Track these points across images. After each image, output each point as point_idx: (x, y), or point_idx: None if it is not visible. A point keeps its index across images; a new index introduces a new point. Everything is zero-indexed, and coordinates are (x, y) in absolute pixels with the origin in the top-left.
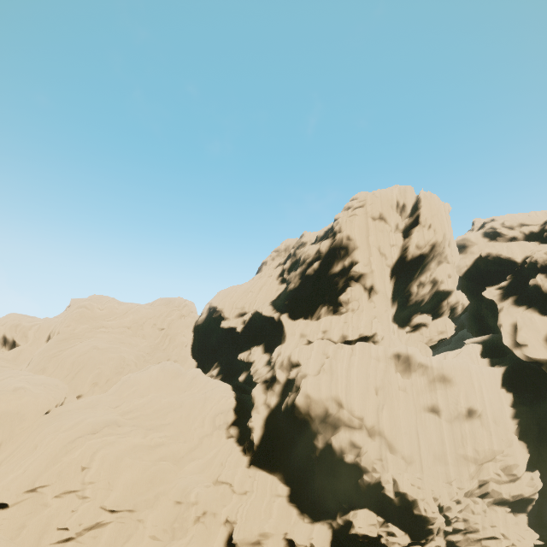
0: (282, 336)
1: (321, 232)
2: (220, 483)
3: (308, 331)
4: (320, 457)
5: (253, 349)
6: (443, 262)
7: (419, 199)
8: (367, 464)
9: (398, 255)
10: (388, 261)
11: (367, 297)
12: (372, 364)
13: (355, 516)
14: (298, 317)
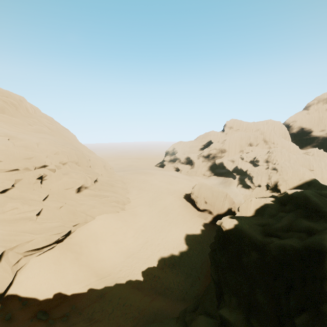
0: None
1: None
2: None
3: None
4: None
5: None
6: None
7: None
8: None
9: None
10: None
11: None
12: None
13: None
14: None
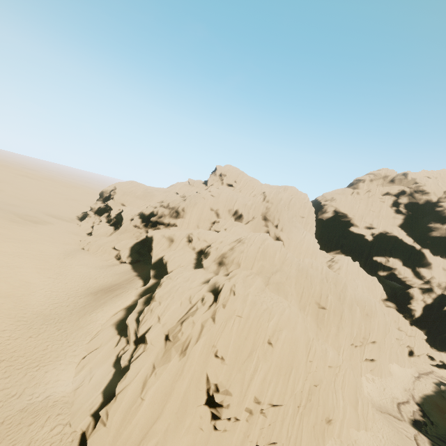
0: (425, 263)
1: None
2: (401, 330)
3: None
4: None
5: (392, 260)
6: None
7: None
8: None
9: None
10: None
11: None
12: None
13: None
14: (434, 254)
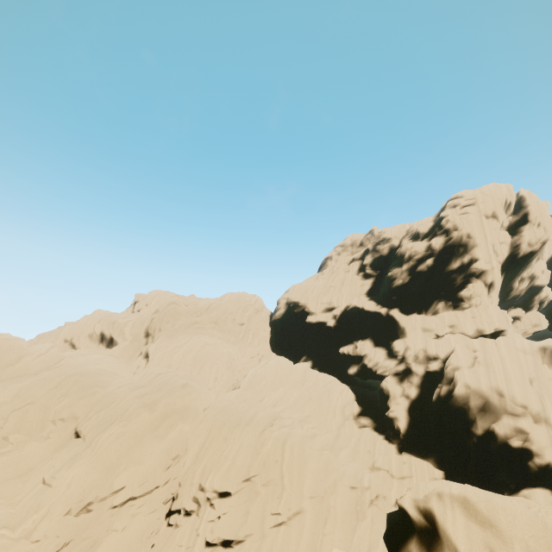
0: (398, 330)
1: (425, 229)
2: (378, 469)
3: (434, 325)
4: (478, 443)
5: (360, 344)
6: (539, 259)
7: (522, 197)
8: (539, 448)
9: (508, 252)
10: (499, 258)
11: (487, 293)
12: (521, 357)
13: (532, 494)
14: (409, 312)
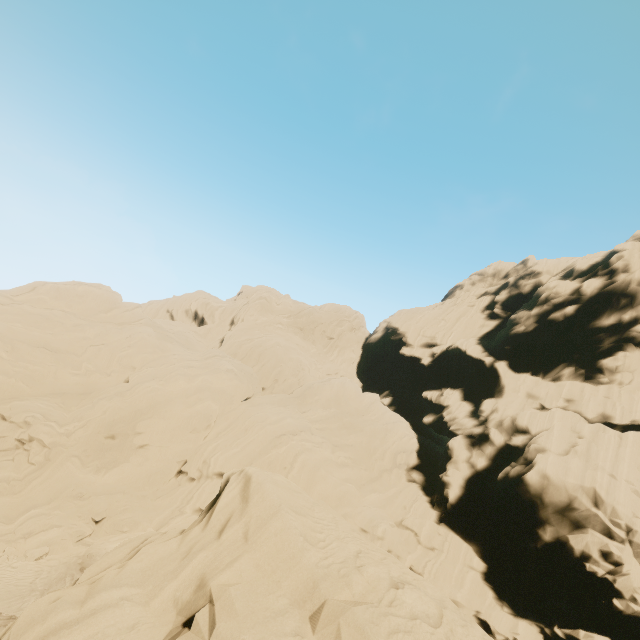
0: (496, 388)
1: (583, 266)
2: (404, 527)
3: (543, 393)
4: (541, 550)
5: (447, 392)
6: None
7: None
8: (625, 589)
9: None
10: None
11: None
12: None
13: (589, 639)
14: (522, 370)
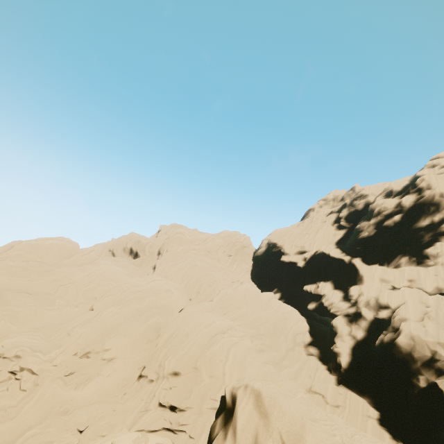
0: (357, 277)
1: (398, 187)
2: (314, 392)
3: (392, 277)
4: (418, 395)
5: (321, 284)
6: None
7: None
8: None
9: None
10: None
11: None
12: None
13: None
14: (372, 263)
